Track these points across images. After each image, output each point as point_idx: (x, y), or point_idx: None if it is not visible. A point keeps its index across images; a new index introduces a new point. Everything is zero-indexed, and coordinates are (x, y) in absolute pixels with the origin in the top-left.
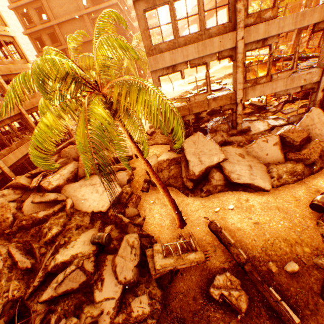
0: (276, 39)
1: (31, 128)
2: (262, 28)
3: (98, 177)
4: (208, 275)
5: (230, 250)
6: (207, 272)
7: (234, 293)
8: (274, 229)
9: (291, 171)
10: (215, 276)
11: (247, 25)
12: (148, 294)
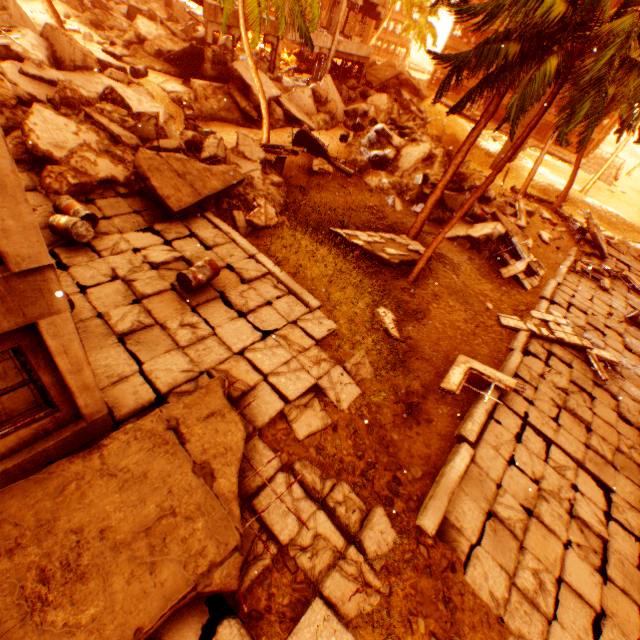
0: None
1: None
2: None
3: (110, 80)
4: (305, 168)
5: (319, 143)
6: (304, 166)
7: (326, 167)
8: (329, 147)
9: (325, 120)
10: (313, 161)
11: None
12: (275, 175)
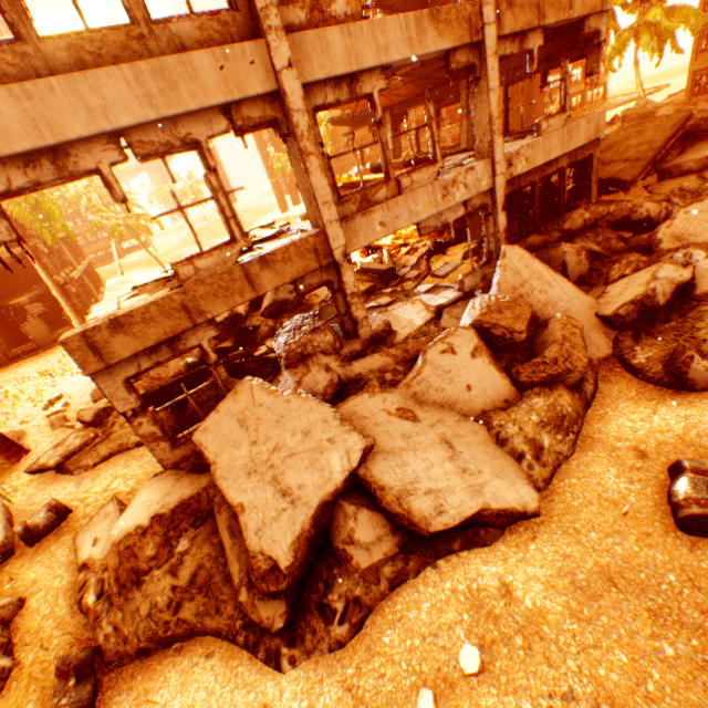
0: (380, 80)
1: None
2: (338, 43)
3: None
4: None
5: None
6: None
7: None
8: None
9: (555, 418)
10: None
11: (294, 28)
12: None
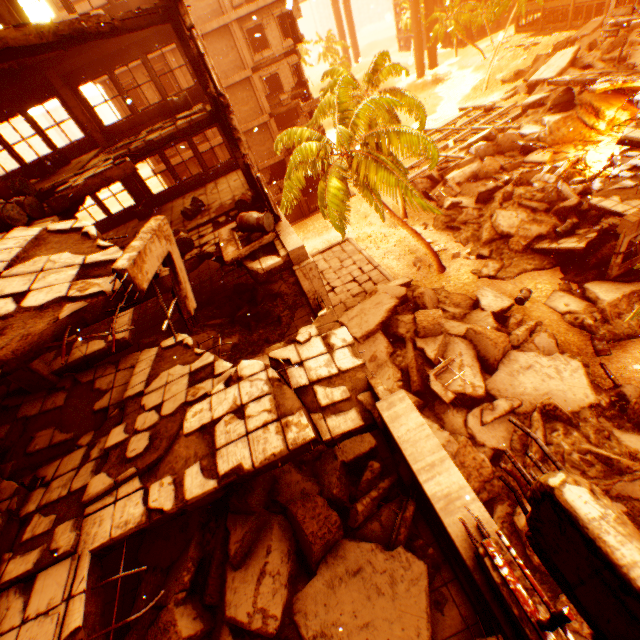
0: None
1: None
2: None
3: (521, 354)
4: None
5: None
6: None
7: None
8: None
9: None
10: None
11: None
12: None
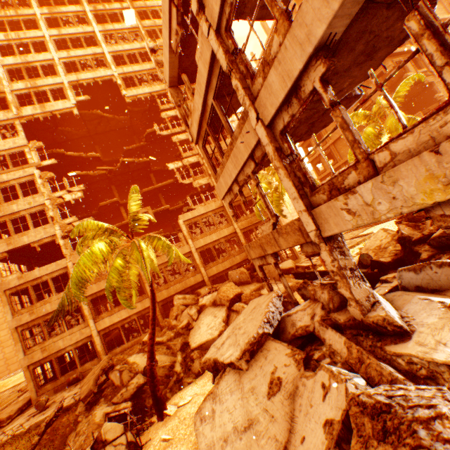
0: (317, 67)
1: (241, 244)
2: (275, 78)
3: (223, 311)
4: None
5: None
6: None
7: None
8: None
9: None
10: None
11: (259, 92)
12: None
